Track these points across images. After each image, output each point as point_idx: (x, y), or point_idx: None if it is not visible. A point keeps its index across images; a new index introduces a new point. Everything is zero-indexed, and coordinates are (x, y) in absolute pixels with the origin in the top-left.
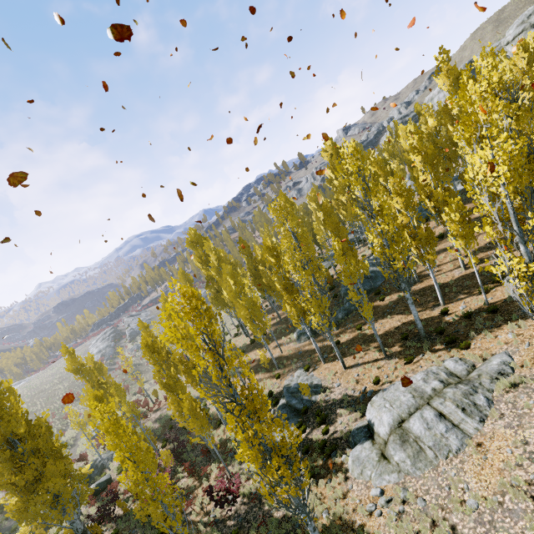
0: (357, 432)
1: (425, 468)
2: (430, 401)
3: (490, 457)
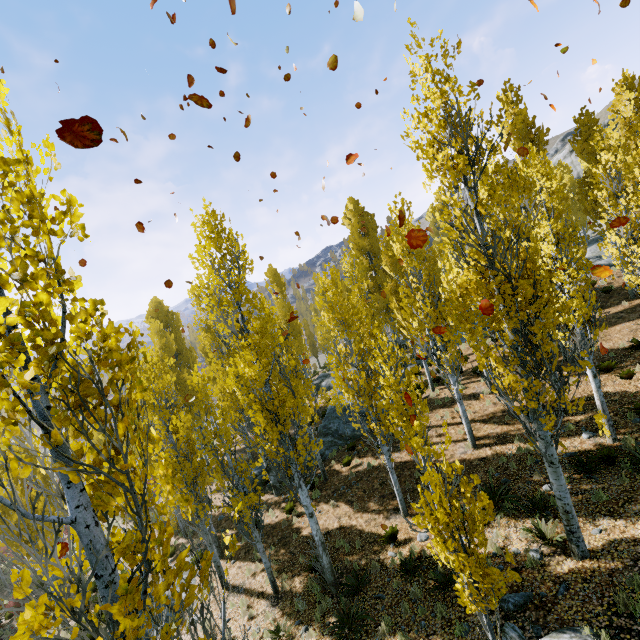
0: None
1: None
2: None
3: None
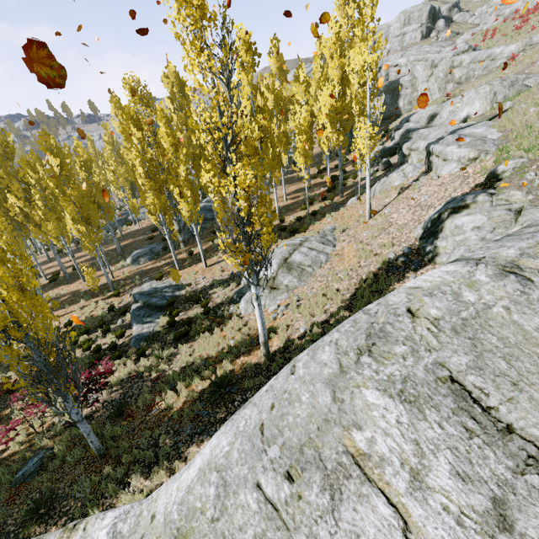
0: (241, 290)
1: (308, 279)
2: (302, 245)
3: (346, 255)
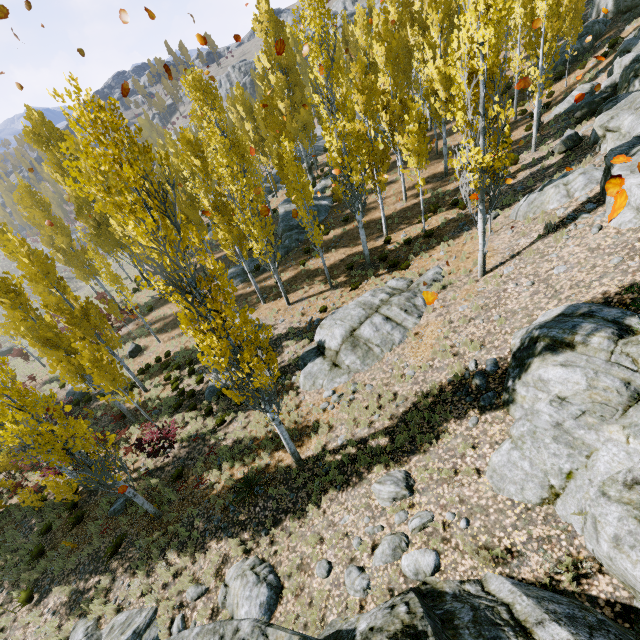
0: (307, 354)
1: (373, 363)
2: (378, 310)
3: (425, 339)
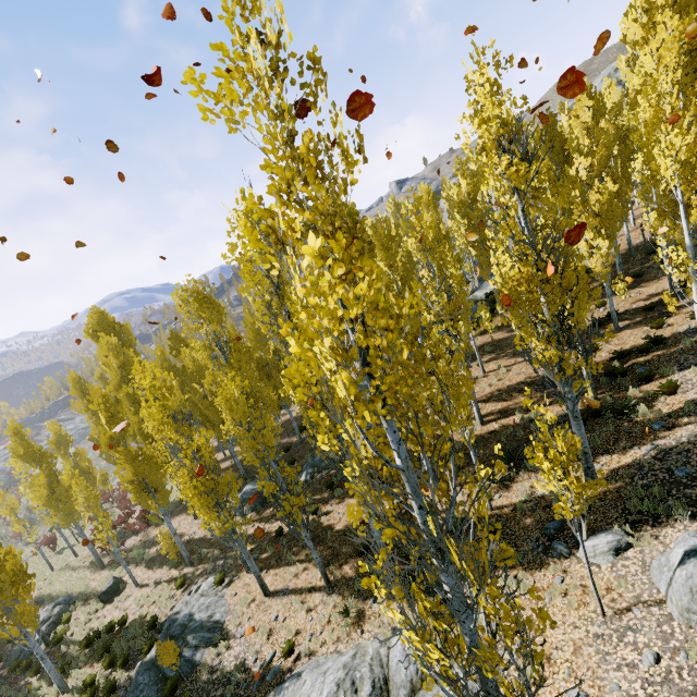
0: None
1: None
2: None
3: None
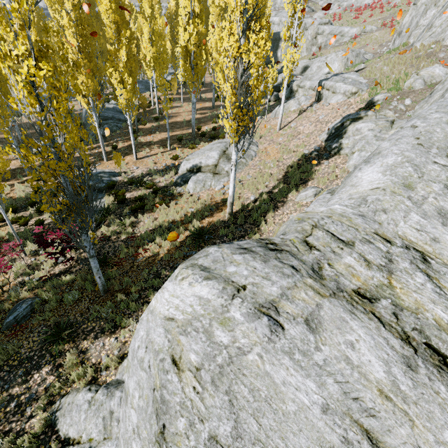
0: (184, 176)
1: (243, 167)
2: None
3: (270, 152)
